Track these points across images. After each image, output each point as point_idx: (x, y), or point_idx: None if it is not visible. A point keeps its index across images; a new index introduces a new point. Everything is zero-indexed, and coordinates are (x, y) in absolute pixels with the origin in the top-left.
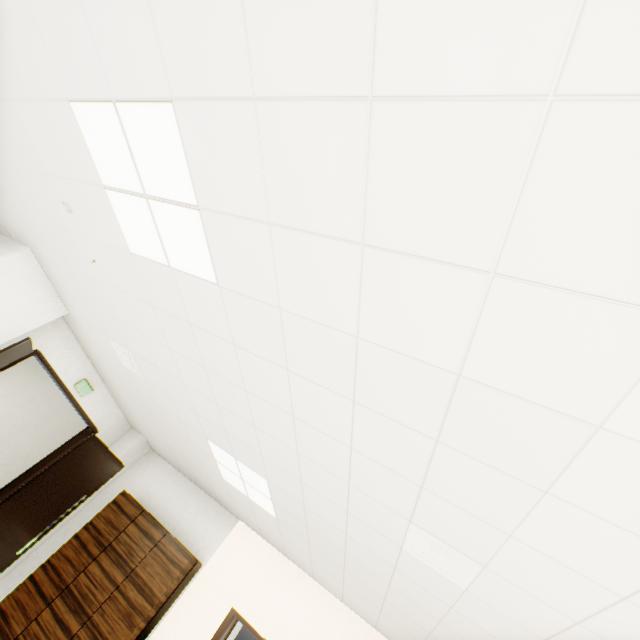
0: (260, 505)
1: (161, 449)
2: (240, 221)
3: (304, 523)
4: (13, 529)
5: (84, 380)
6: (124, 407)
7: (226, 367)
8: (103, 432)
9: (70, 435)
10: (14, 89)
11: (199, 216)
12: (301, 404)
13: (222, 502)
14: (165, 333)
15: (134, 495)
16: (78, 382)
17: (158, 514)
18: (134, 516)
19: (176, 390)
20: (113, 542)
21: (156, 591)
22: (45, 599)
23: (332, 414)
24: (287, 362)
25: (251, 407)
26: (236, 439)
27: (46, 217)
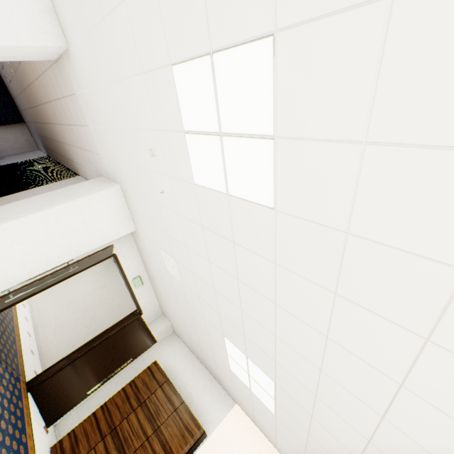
0: (260, 399)
1: (181, 333)
2: (322, 144)
3: (306, 430)
4: (87, 374)
5: (138, 277)
6: (160, 299)
7: (260, 282)
8: (145, 314)
9: (124, 312)
10: (132, 68)
11: (272, 145)
12: (342, 328)
13: (223, 385)
14: (208, 248)
15: (161, 365)
16: (135, 278)
17: (176, 384)
18: (161, 382)
19: (205, 293)
20: (146, 400)
21: (174, 450)
22: (101, 433)
23: (384, 346)
24: (337, 286)
25: (277, 319)
26: (252, 342)
27: (135, 162)
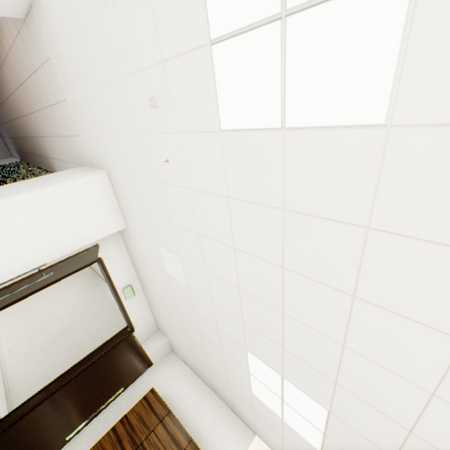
0: (298, 432)
1: (182, 351)
2: None
3: None
4: (66, 413)
5: (129, 286)
6: (155, 311)
7: (327, 265)
8: (138, 331)
9: (111, 331)
10: None
11: None
12: None
13: (238, 412)
14: (234, 230)
15: (159, 392)
16: (125, 287)
17: (179, 415)
18: (161, 416)
19: (223, 296)
20: (144, 441)
21: None
22: None
23: None
24: None
25: (352, 321)
26: (296, 357)
27: (127, 129)
